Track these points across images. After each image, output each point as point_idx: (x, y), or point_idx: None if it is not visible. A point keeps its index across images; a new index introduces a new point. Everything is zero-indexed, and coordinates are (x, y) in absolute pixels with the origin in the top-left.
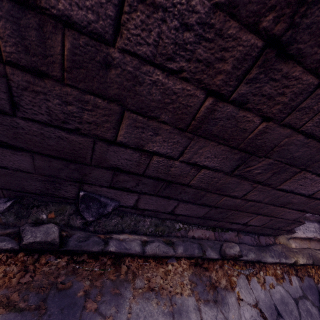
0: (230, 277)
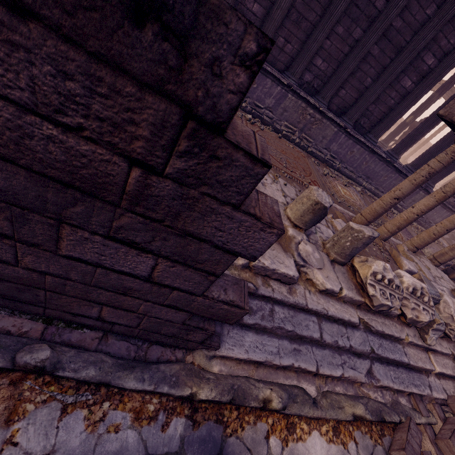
0: (22, 403)
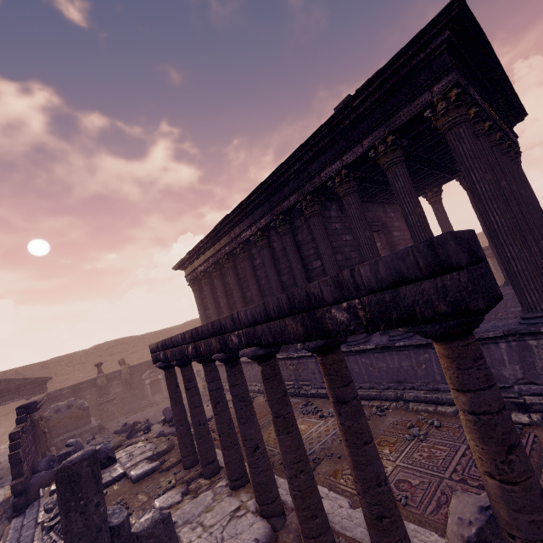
0: None
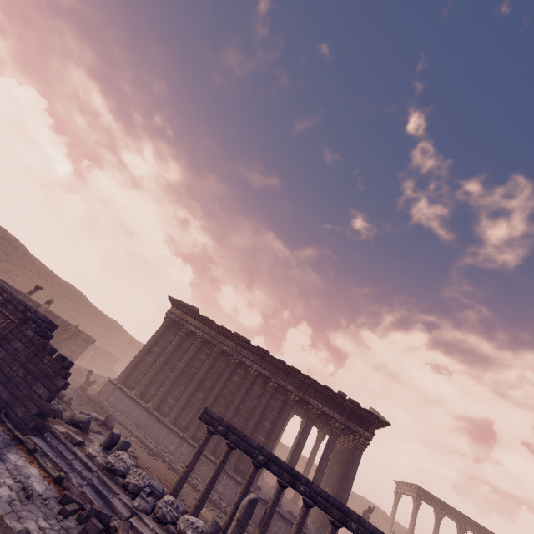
0: None
